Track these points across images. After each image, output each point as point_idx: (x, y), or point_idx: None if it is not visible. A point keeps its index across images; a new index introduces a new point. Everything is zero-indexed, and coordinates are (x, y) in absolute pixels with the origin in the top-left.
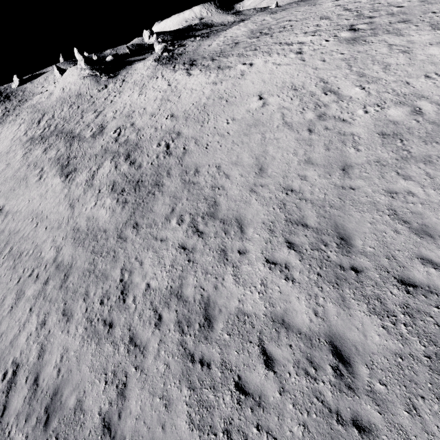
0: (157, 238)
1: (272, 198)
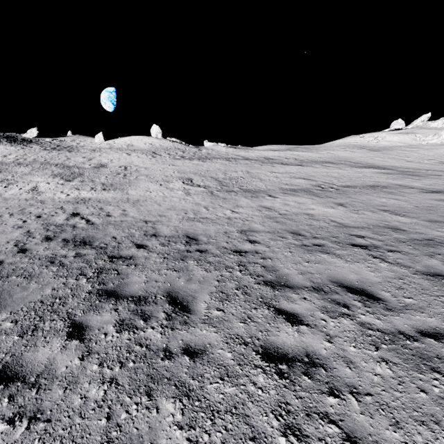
0: (427, 172)
1: (442, 169)
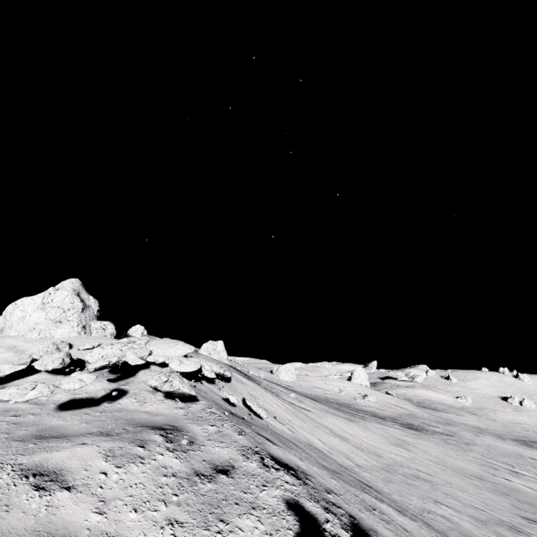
0: None
1: None
